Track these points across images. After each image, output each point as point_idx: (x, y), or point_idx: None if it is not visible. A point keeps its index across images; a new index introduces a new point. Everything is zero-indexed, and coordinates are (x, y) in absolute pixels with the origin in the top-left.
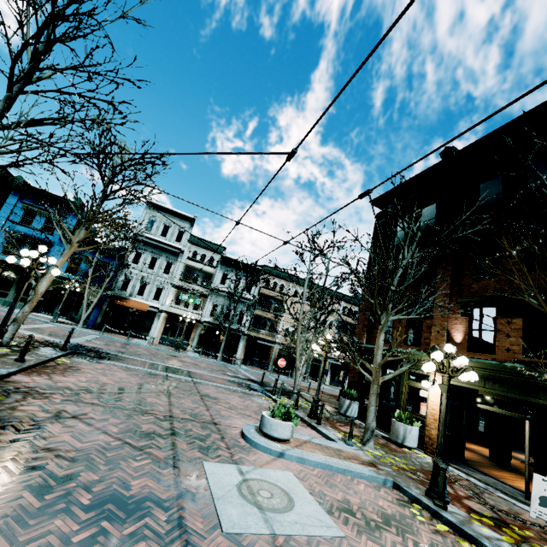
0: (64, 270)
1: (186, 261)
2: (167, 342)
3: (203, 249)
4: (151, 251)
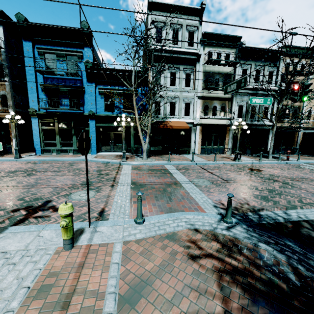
0: (103, 109)
1: (203, 66)
2: (206, 151)
3: (217, 48)
4: (168, 66)
